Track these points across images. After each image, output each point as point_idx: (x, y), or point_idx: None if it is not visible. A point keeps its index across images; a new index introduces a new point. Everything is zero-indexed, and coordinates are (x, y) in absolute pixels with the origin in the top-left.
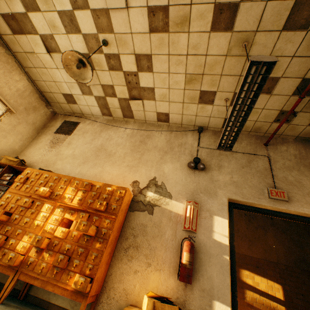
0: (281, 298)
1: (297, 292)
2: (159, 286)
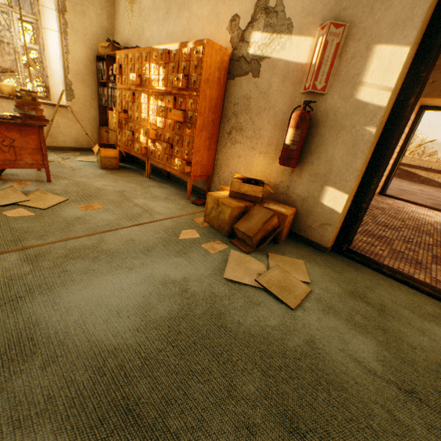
0: None
1: None
2: (262, 170)
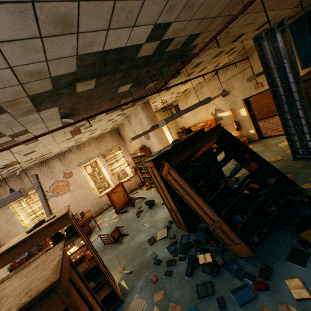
0: None
1: None
2: (234, 134)
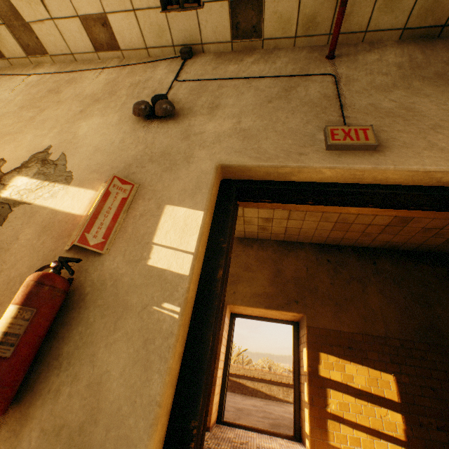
0: (394, 398)
1: (423, 385)
2: None
